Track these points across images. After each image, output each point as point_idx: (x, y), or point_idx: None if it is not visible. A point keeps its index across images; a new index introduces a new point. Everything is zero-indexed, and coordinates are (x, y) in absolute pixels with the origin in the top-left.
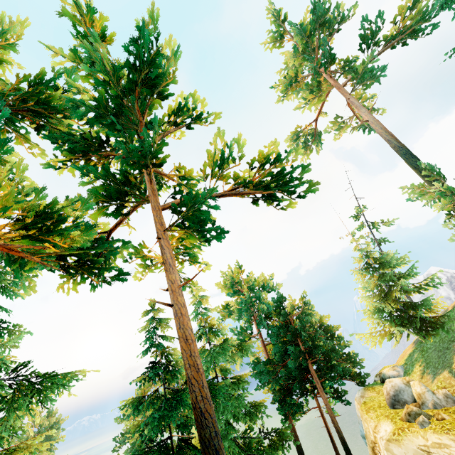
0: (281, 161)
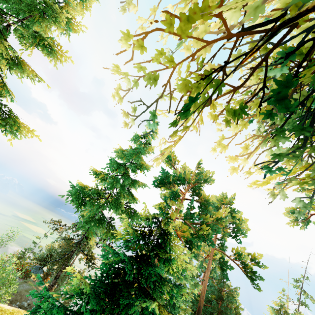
0: (258, 265)
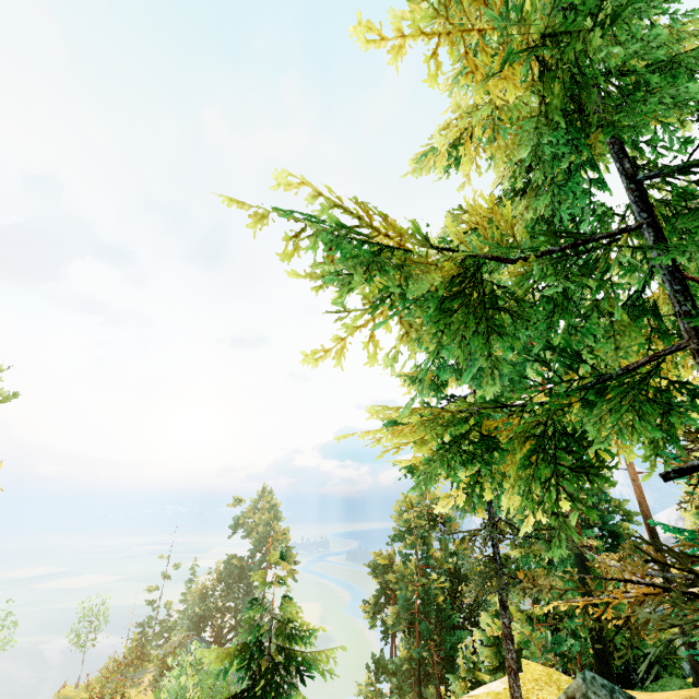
0: None
